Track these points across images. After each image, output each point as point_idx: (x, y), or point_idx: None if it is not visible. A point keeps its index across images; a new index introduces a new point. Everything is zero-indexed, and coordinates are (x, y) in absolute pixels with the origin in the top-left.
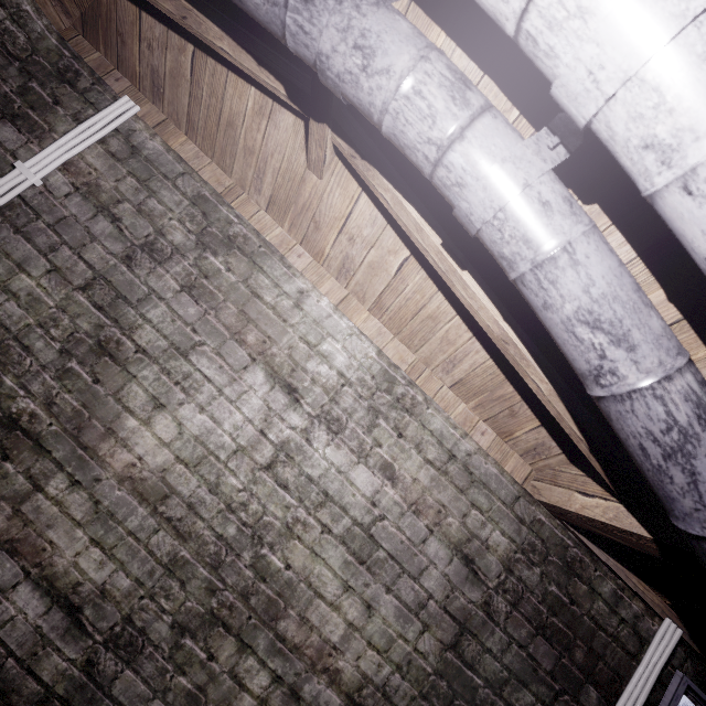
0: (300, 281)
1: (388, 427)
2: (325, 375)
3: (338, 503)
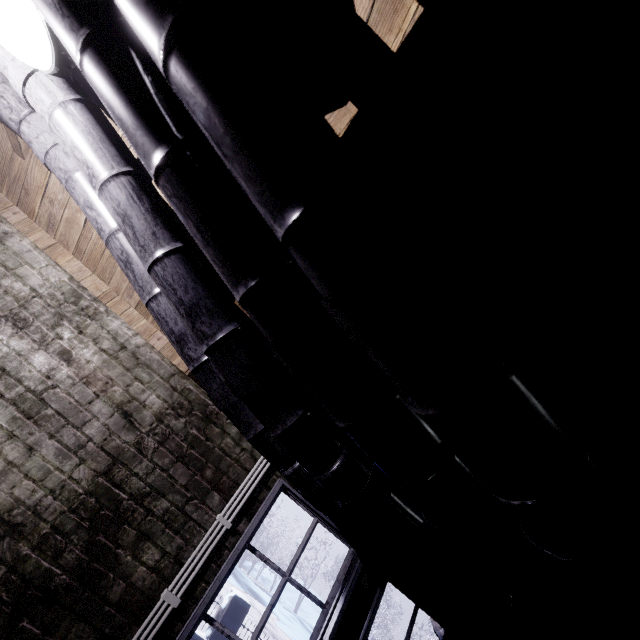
0: (6, 226)
1: (71, 326)
2: (19, 289)
3: (14, 376)
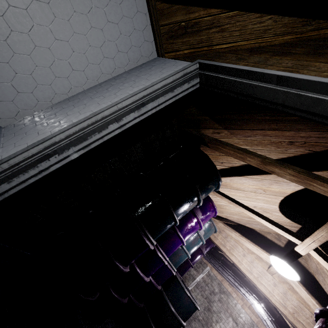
0: (235, 301)
1: None
2: (241, 321)
3: None
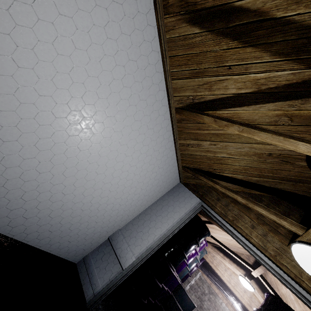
0: (221, 300)
1: None
2: None
3: None
